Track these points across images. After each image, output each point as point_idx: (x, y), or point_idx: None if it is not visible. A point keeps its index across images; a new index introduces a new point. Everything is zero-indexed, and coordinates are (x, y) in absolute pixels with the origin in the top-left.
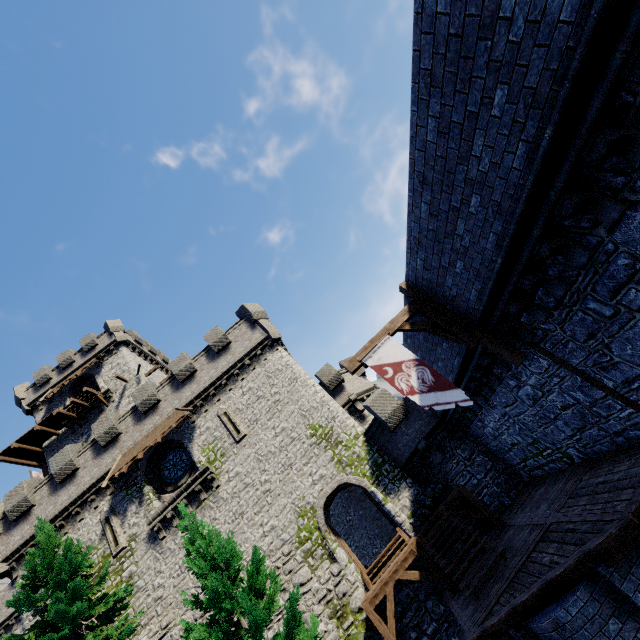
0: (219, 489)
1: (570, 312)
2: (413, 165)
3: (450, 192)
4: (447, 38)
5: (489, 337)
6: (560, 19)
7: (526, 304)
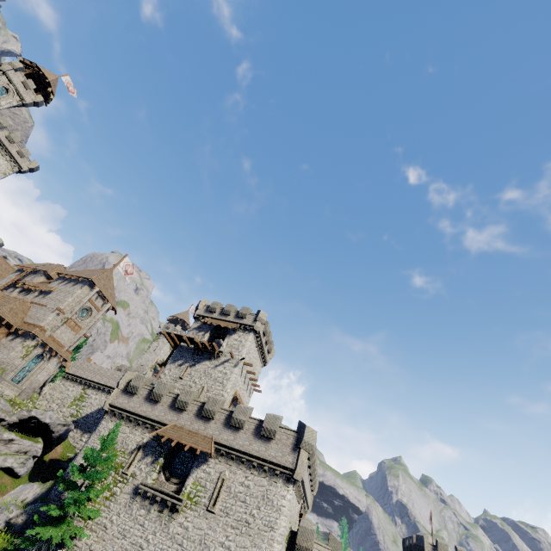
0: (174, 520)
1: None
2: None
3: None
4: None
5: None
6: None
7: None
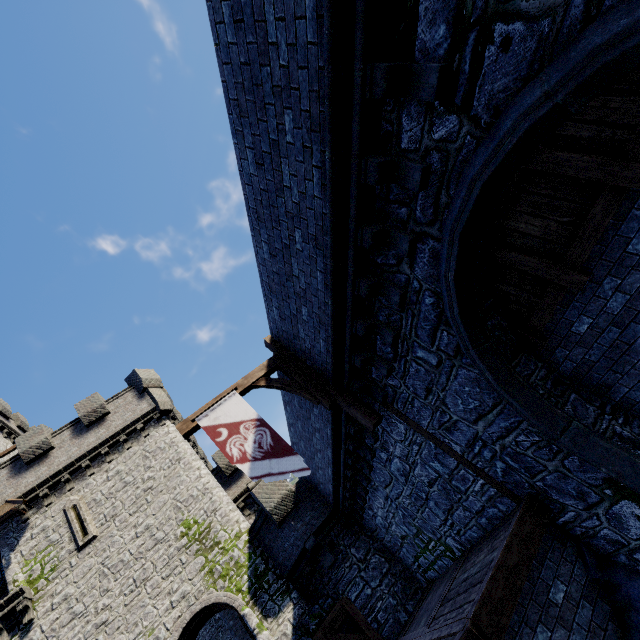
0: (31, 625)
1: (406, 363)
2: (247, 201)
3: (279, 228)
4: (241, 67)
5: (344, 396)
6: (308, 41)
7: (369, 355)
